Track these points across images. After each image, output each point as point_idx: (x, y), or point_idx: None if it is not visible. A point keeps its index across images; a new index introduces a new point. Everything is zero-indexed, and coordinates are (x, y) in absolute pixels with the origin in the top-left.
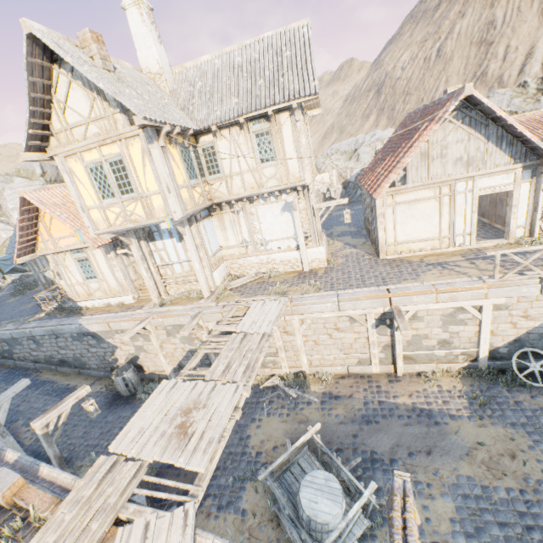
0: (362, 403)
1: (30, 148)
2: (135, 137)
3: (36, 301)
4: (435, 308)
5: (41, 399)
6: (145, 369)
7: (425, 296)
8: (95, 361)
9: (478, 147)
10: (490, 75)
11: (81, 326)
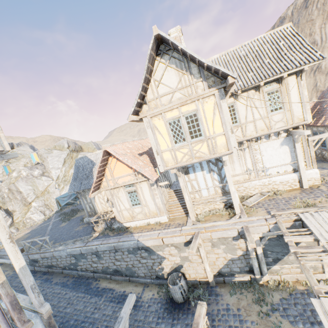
0: None
1: (134, 112)
2: (209, 97)
3: (83, 224)
4: None
5: (108, 306)
6: (186, 276)
7: None
8: (143, 270)
9: None
10: (324, 67)
11: (138, 242)
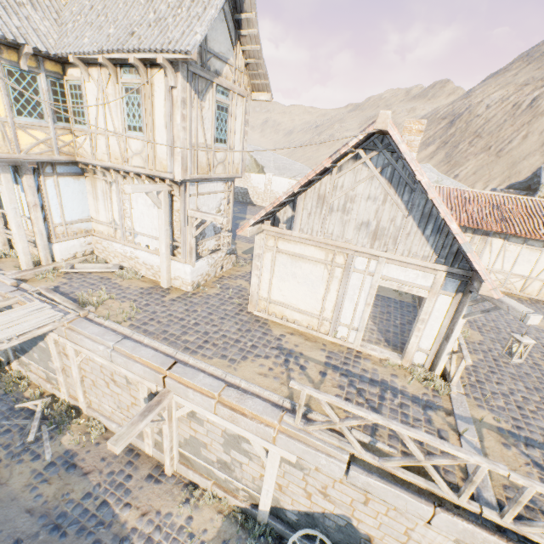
0: (85, 493)
1: None
2: None
3: None
4: (213, 420)
5: None
6: None
7: (203, 398)
8: None
9: (395, 217)
10: None
11: None
